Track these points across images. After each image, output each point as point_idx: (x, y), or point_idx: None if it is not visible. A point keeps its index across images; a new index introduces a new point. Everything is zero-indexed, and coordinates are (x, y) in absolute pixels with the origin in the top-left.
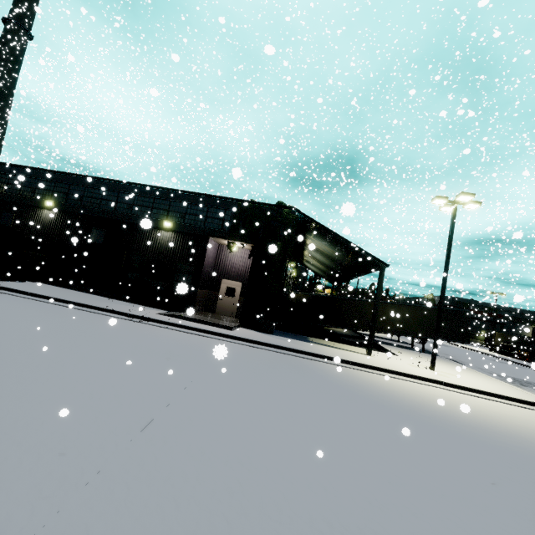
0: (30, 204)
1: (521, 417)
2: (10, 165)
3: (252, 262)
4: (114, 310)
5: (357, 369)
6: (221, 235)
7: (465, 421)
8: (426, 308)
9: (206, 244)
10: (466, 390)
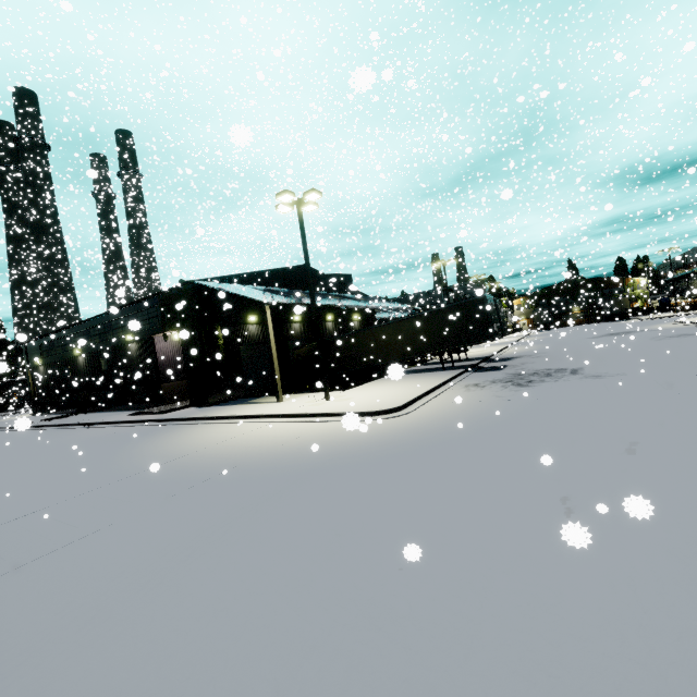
0: (73, 356)
1: (274, 435)
2: (57, 332)
3: (181, 346)
4: (88, 422)
5: (212, 423)
6: (159, 331)
7: (162, 452)
8: (429, 313)
9: (154, 343)
10: (298, 417)
